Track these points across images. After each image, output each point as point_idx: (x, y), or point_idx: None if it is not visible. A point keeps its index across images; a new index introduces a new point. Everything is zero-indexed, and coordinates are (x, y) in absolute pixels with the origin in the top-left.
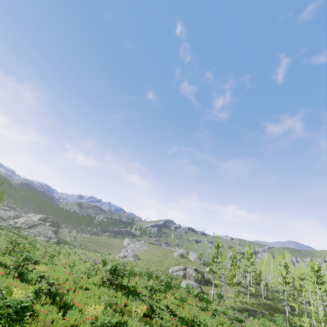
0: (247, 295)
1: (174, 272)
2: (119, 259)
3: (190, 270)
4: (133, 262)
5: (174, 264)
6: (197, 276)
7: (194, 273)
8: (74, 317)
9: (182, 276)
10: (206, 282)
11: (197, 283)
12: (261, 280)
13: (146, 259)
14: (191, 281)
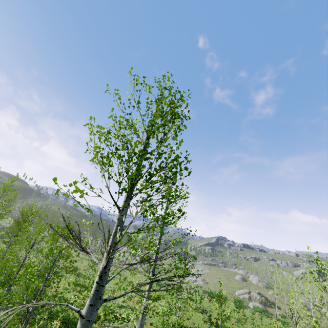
0: (311, 318)
1: (240, 295)
2: (192, 283)
3: (254, 293)
4: (204, 286)
5: (238, 287)
6: (261, 299)
7: (258, 296)
8: (214, 315)
9: (248, 299)
10: (270, 304)
11: (262, 305)
12: (322, 304)
13: (213, 282)
14: (257, 303)
